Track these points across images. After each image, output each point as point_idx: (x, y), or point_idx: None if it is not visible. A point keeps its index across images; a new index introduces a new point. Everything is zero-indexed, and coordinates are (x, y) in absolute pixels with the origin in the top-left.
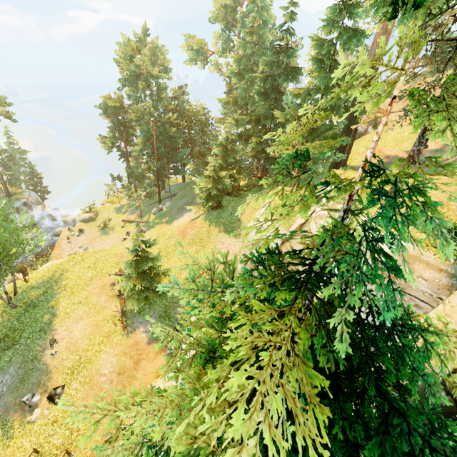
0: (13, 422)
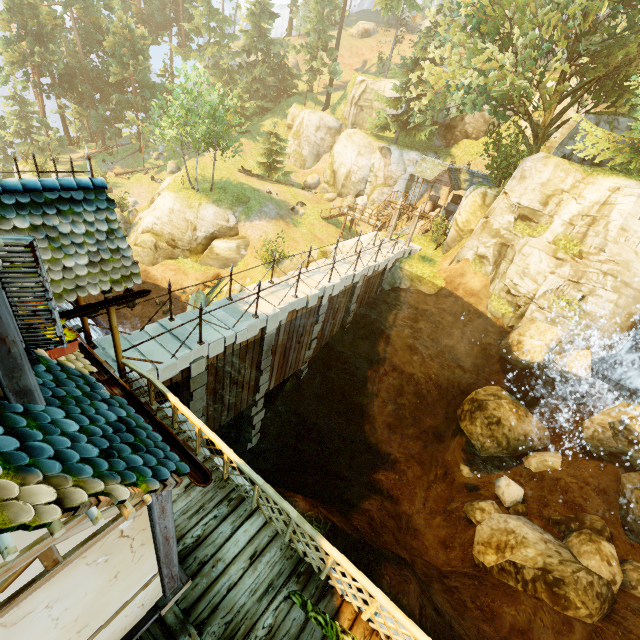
0: (296, 218)
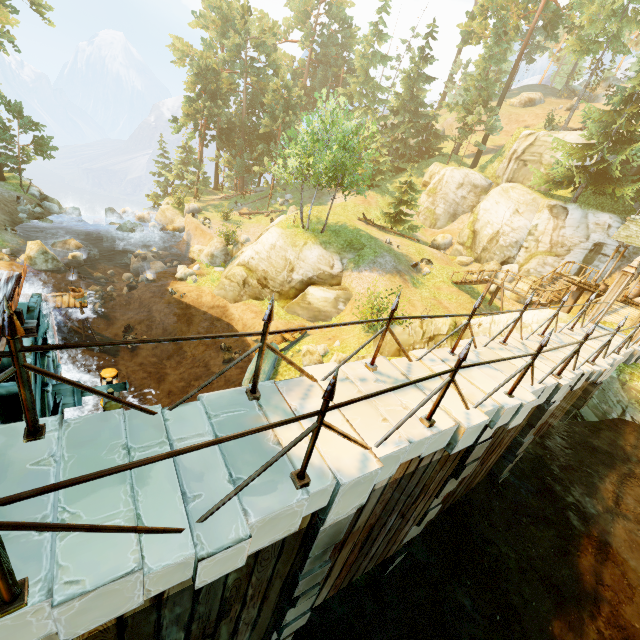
0: (417, 277)
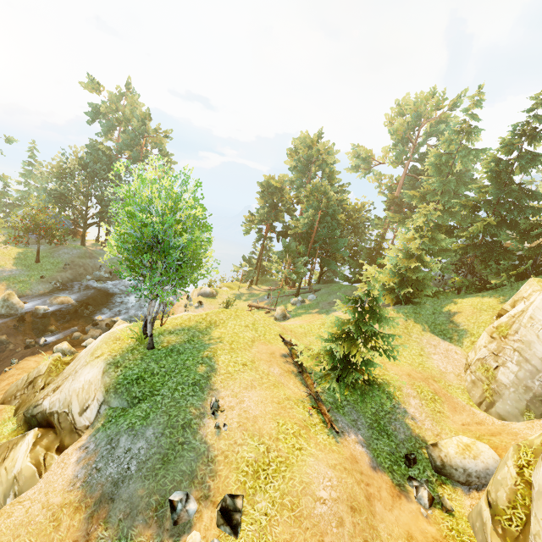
0: None
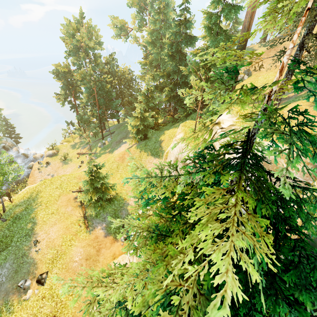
0: (13, 301)
